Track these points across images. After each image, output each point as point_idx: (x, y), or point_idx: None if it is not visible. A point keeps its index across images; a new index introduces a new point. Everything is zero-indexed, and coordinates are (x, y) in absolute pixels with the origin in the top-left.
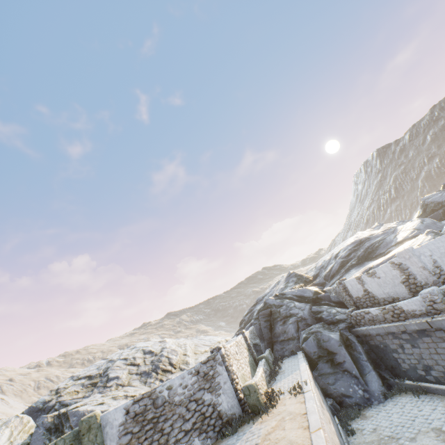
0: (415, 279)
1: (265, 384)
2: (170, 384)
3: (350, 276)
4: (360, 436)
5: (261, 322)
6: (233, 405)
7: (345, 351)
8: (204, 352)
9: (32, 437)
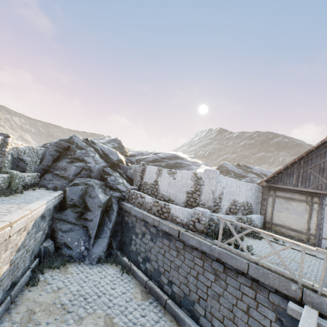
0: (199, 196)
1: None
2: None
3: None
4: (38, 291)
5: (52, 148)
6: None
7: (100, 213)
8: None
9: None
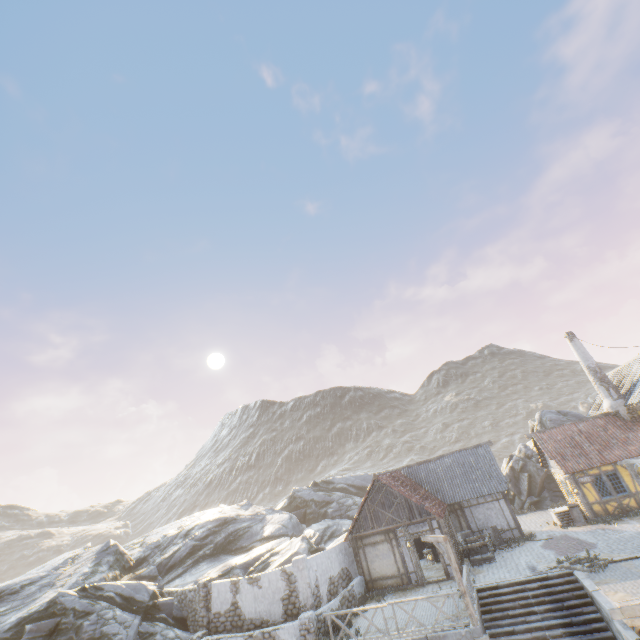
0: (297, 597)
1: None
2: None
3: (201, 573)
4: None
5: None
6: None
7: None
8: None
9: None
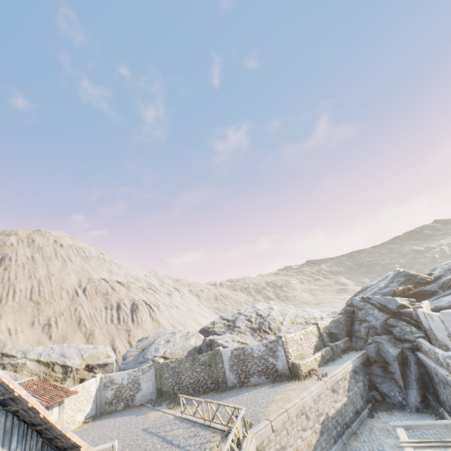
0: None
1: (316, 364)
2: (252, 347)
3: None
4: (374, 420)
5: (344, 316)
6: (285, 368)
7: (397, 366)
8: (298, 323)
9: (202, 345)
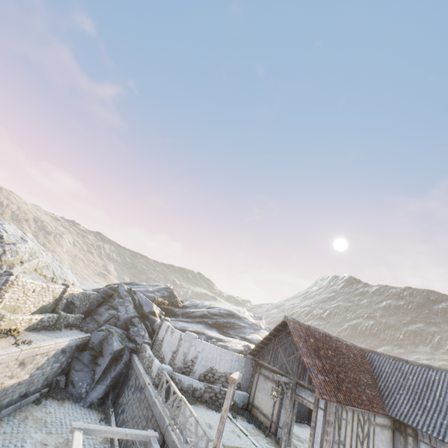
0: (177, 356)
1: (26, 326)
2: None
3: (191, 326)
4: (37, 408)
5: (99, 295)
6: None
7: (109, 360)
8: (42, 275)
9: None
